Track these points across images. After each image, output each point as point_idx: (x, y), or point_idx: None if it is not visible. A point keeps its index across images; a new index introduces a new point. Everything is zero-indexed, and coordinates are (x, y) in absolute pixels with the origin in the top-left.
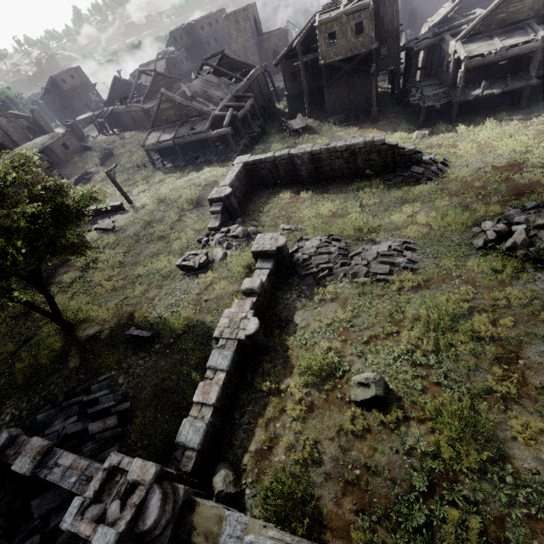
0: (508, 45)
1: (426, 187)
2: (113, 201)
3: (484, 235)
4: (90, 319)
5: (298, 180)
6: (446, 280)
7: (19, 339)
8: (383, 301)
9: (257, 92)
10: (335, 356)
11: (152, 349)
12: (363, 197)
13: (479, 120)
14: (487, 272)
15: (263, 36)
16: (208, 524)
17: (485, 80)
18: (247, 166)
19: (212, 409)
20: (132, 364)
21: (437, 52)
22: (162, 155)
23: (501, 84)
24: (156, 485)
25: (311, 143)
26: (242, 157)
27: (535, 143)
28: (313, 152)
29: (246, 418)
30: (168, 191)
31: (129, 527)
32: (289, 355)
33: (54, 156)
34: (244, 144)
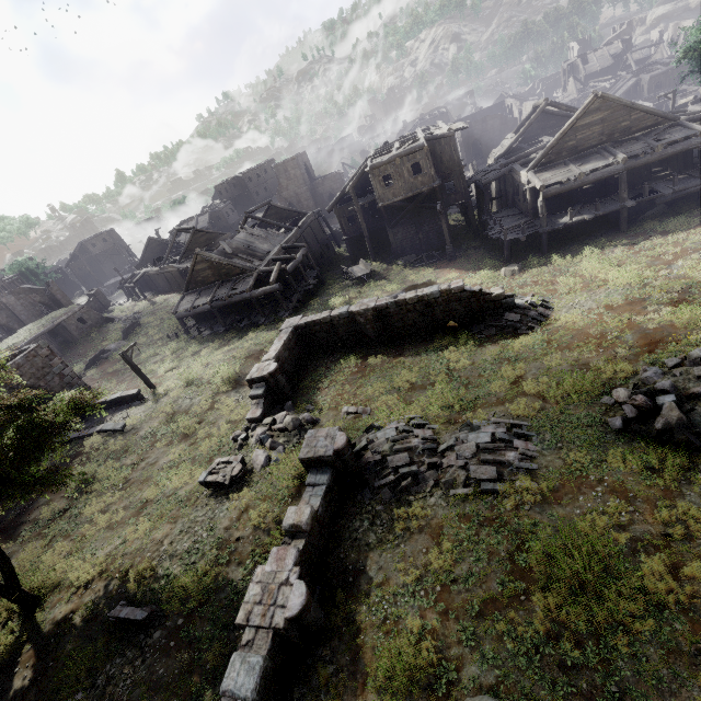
0: (587, 170)
1: (528, 339)
2: (132, 386)
3: (620, 410)
4: (65, 584)
5: (365, 341)
6: (583, 487)
7: None
8: (496, 530)
9: (311, 239)
10: (432, 646)
11: (148, 641)
12: (449, 358)
13: (576, 248)
14: (640, 472)
15: (316, 181)
16: None
17: (571, 206)
18: (298, 330)
19: None
20: (112, 675)
21: (509, 182)
22: (199, 321)
23: (590, 209)
24: None
25: (378, 291)
26: (292, 320)
27: (651, 272)
28: (378, 307)
29: None
30: (200, 369)
31: None
32: (360, 645)
33: (67, 334)
34: (297, 299)
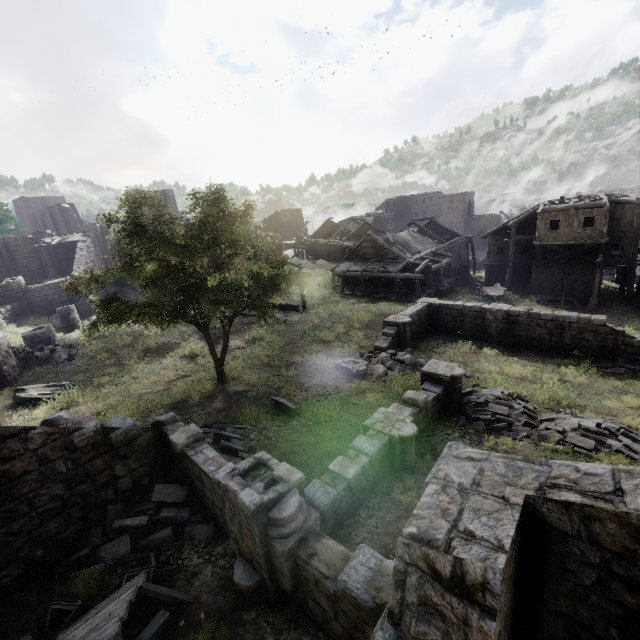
0: None
1: None
2: None
3: None
4: (242, 379)
5: (484, 336)
6: None
7: (179, 373)
8: None
9: (455, 256)
10: None
11: (289, 423)
12: (565, 373)
13: None
14: None
15: (473, 216)
16: (332, 556)
17: None
18: (431, 307)
19: (347, 483)
20: (267, 426)
21: None
22: (344, 283)
23: None
24: (297, 490)
25: None
26: (428, 299)
27: None
28: (510, 312)
29: (373, 521)
30: (343, 308)
31: (268, 505)
32: None
33: None
34: (429, 293)
